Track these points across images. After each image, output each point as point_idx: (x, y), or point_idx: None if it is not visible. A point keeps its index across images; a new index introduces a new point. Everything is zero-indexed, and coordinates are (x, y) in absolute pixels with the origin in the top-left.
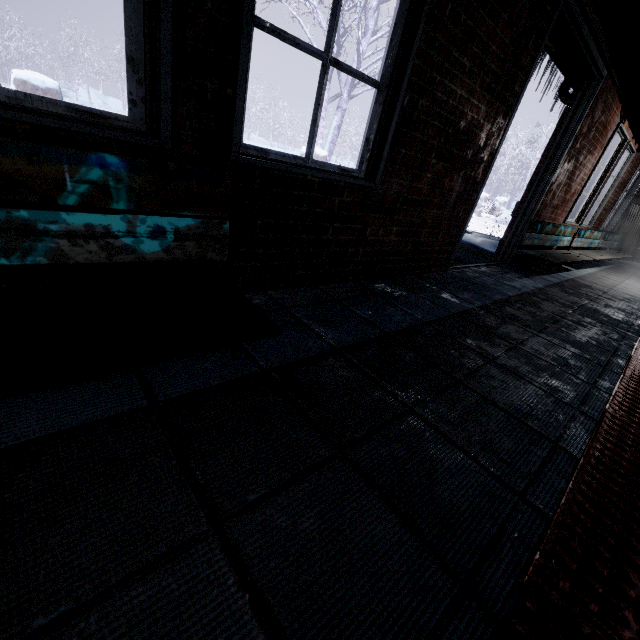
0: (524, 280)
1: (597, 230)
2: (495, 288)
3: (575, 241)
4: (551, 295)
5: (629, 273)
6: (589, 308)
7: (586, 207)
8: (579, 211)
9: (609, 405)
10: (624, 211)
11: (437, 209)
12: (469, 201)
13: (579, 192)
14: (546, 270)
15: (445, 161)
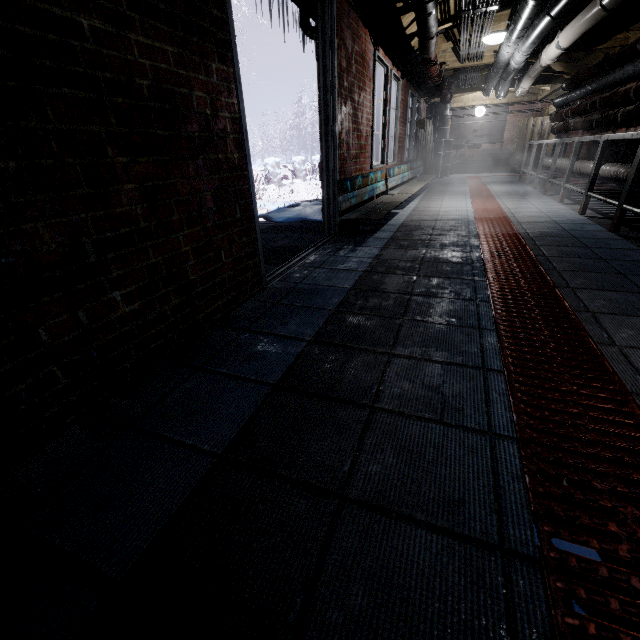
0: (358, 252)
1: (402, 162)
2: (329, 285)
3: (389, 182)
4: (390, 261)
5: (442, 193)
6: (429, 260)
7: (384, 146)
8: (380, 151)
9: (529, 478)
10: (415, 137)
11: (190, 226)
12: (241, 193)
13: (371, 133)
14: (376, 224)
15: (149, 153)
